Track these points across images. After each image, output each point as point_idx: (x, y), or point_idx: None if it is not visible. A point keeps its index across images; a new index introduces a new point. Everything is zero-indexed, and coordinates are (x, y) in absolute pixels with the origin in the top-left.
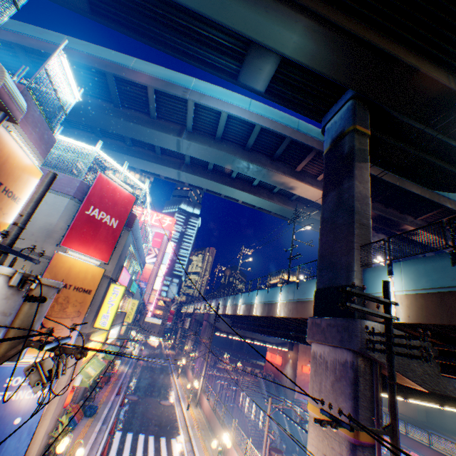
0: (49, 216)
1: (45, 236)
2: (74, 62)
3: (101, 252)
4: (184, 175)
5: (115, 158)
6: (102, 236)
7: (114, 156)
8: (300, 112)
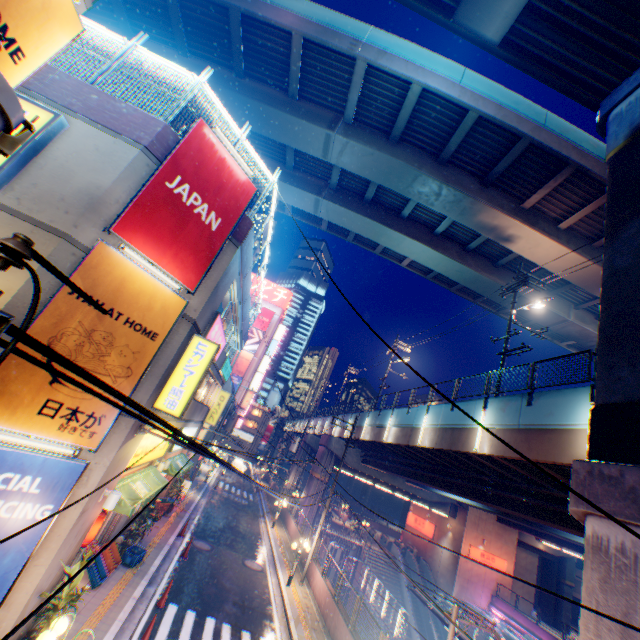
0: (98, 173)
1: (84, 207)
2: None
3: (184, 268)
4: (324, 206)
5: None
6: (190, 240)
7: None
8: (559, 88)
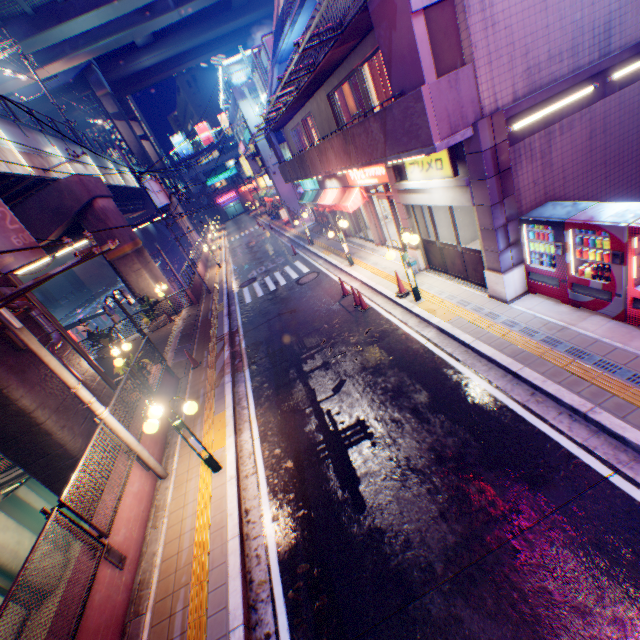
0: None
1: None
2: None
3: None
4: None
5: None
6: None
7: None
8: None
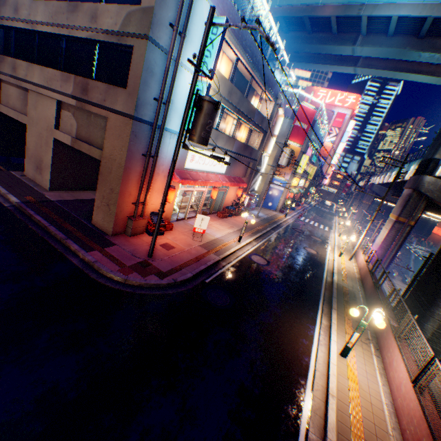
0: (282, 128)
1: (281, 136)
2: (284, 18)
3: (299, 141)
4: (358, 70)
5: (306, 67)
6: (300, 134)
7: (305, 66)
8: None
